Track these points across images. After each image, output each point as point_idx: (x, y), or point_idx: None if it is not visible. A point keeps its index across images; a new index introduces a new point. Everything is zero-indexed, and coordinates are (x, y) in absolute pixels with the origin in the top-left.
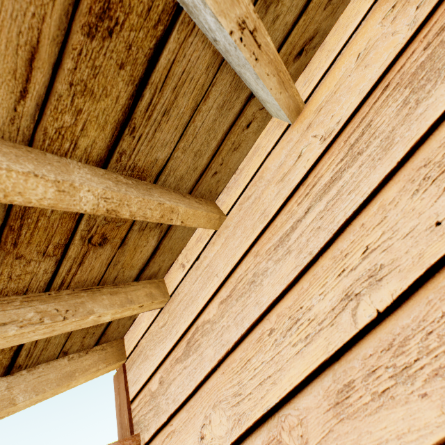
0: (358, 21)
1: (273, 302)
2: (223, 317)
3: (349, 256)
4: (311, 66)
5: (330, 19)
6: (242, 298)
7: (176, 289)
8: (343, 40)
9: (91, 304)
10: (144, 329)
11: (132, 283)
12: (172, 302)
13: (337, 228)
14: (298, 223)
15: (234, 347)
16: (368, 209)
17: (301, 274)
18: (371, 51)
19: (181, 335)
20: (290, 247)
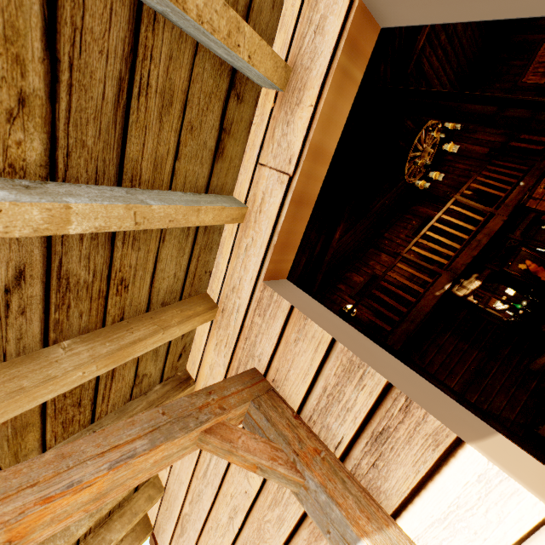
0: (206, 339)
1: (209, 511)
2: (192, 513)
3: (227, 496)
4: (193, 352)
5: (191, 332)
6: (197, 504)
7: (167, 485)
8: (202, 346)
9: (109, 535)
10: (157, 508)
11: (133, 495)
12: (167, 493)
13: (221, 478)
14: (208, 466)
15: (201, 533)
16: (228, 472)
17: (215, 498)
18: (214, 368)
19: (177, 519)
20: (208, 480)
